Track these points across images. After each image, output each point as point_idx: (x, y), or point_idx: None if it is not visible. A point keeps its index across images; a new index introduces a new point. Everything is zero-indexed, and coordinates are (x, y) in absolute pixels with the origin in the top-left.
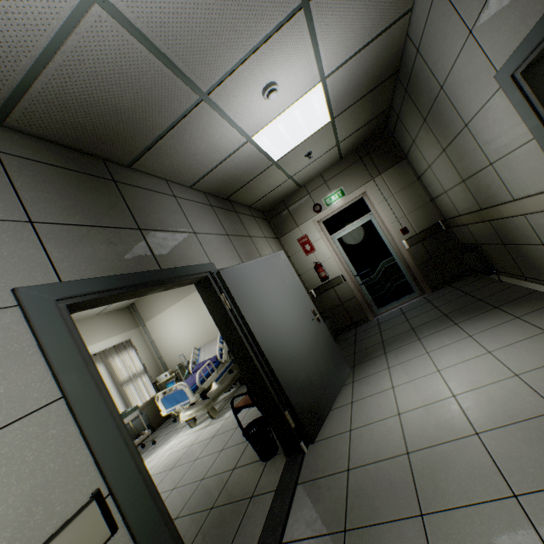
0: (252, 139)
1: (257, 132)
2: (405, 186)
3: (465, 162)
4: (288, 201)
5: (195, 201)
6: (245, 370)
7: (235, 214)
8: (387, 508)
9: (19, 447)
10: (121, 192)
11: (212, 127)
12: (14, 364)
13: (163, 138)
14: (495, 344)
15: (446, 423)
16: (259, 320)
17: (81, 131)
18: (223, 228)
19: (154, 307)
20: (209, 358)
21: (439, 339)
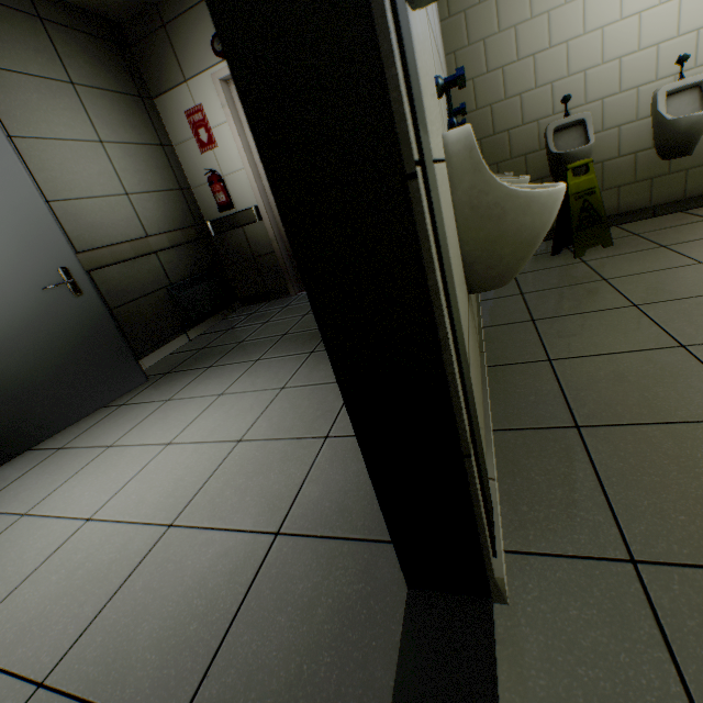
0: None
1: None
2: None
3: None
4: (166, 9)
5: None
6: None
7: None
8: None
9: None
10: None
11: None
12: None
13: None
14: (265, 428)
15: None
16: None
17: None
18: None
19: None
20: None
21: (262, 374)
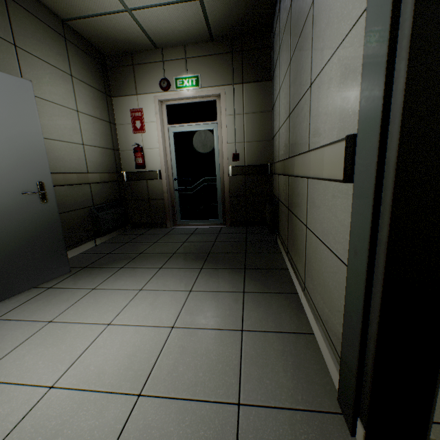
0: None
1: None
2: (259, 111)
3: (297, 83)
4: (137, 58)
5: None
6: None
7: None
8: None
9: None
10: None
11: None
12: None
13: None
14: (190, 319)
15: None
16: None
17: None
18: None
19: None
20: None
21: (169, 278)
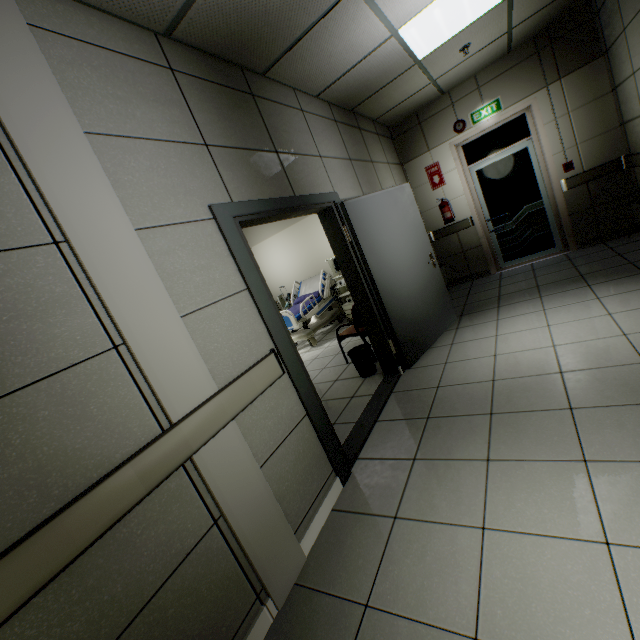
0: (397, 33)
1: (406, 22)
2: (591, 100)
3: None
4: (423, 114)
5: (320, 116)
6: (357, 300)
7: (359, 132)
8: (464, 409)
9: (231, 313)
10: (259, 109)
11: (356, 21)
12: (219, 261)
13: (302, 39)
14: (620, 308)
15: (536, 364)
16: (376, 257)
17: (229, 38)
18: (346, 151)
19: (254, 235)
20: (310, 293)
21: (562, 299)
